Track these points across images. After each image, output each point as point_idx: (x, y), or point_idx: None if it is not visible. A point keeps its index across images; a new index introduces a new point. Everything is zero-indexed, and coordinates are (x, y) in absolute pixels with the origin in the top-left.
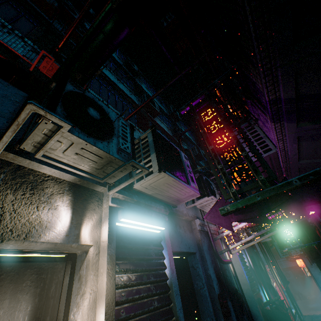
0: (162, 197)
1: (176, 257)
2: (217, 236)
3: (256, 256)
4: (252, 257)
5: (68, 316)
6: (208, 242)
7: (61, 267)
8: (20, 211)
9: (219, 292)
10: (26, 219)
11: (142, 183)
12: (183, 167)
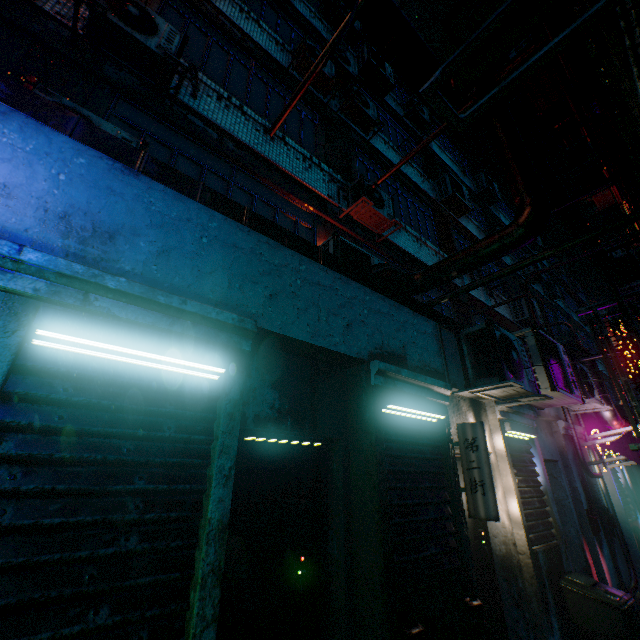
0: (534, 403)
1: None
2: (585, 443)
3: (637, 470)
4: (629, 471)
5: None
6: (573, 449)
7: None
8: None
9: (587, 507)
10: None
11: None
12: (565, 371)
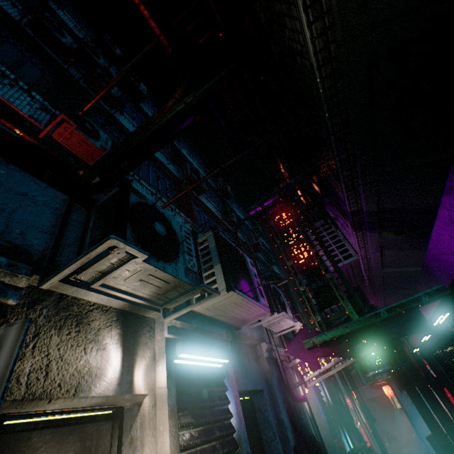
0: (225, 318)
1: (239, 398)
2: (288, 364)
3: (334, 385)
4: (329, 387)
5: None
6: (278, 372)
7: (107, 428)
8: (67, 358)
9: (294, 443)
10: (74, 367)
11: (204, 304)
12: (251, 278)
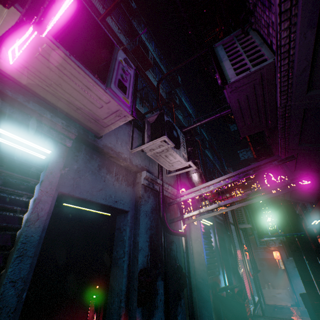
0: (60, 103)
1: (93, 211)
2: (172, 201)
3: (228, 238)
4: (222, 238)
5: None
6: (156, 204)
7: None
8: None
9: (146, 266)
10: None
11: None
12: (108, 62)
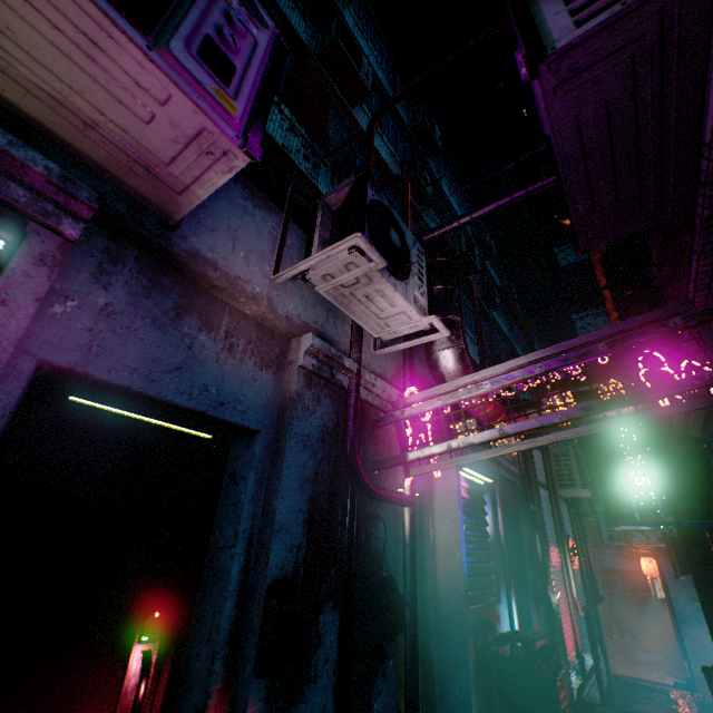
0: (33, 103)
1: (161, 424)
2: (383, 417)
3: (529, 519)
4: (515, 518)
5: None
6: (338, 420)
7: None
8: None
9: (291, 574)
10: None
11: None
12: None
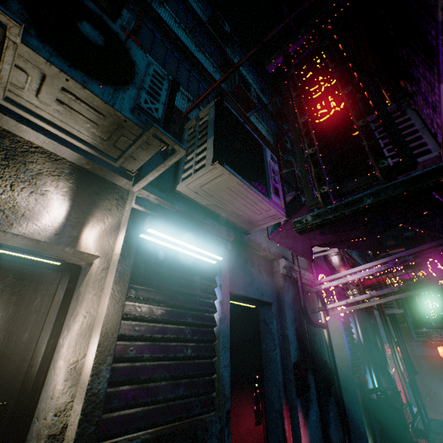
0: (225, 213)
1: (241, 304)
2: (311, 289)
3: (372, 328)
4: (365, 328)
5: (59, 339)
6: (295, 293)
7: (54, 278)
8: None
9: (297, 360)
10: None
11: (188, 182)
12: (264, 171)
